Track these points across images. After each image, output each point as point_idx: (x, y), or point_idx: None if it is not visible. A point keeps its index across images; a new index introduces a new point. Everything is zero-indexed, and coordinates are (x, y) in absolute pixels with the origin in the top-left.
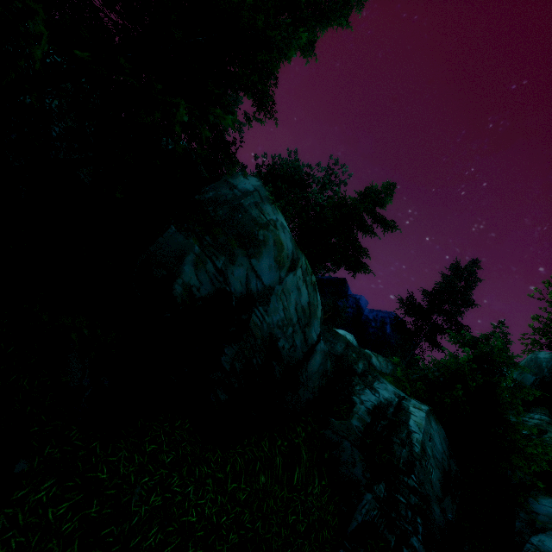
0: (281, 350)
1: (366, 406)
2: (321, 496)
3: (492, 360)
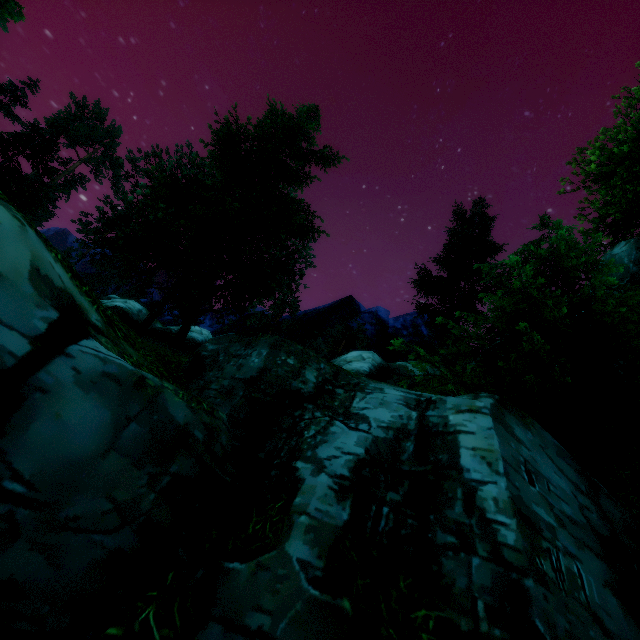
0: None
1: (331, 475)
2: None
3: (562, 267)
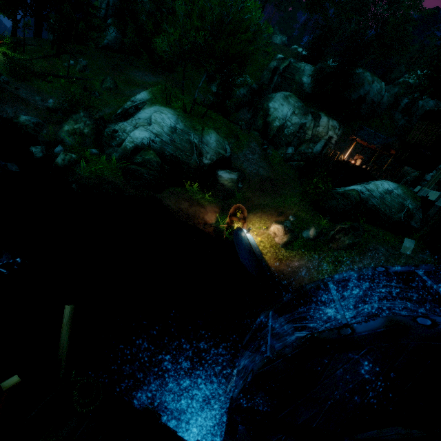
0: (374, 100)
1: (404, 103)
2: (389, 123)
3: None
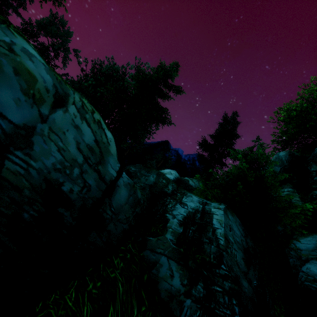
0: (69, 194)
1: (177, 219)
2: None
3: (257, 161)
